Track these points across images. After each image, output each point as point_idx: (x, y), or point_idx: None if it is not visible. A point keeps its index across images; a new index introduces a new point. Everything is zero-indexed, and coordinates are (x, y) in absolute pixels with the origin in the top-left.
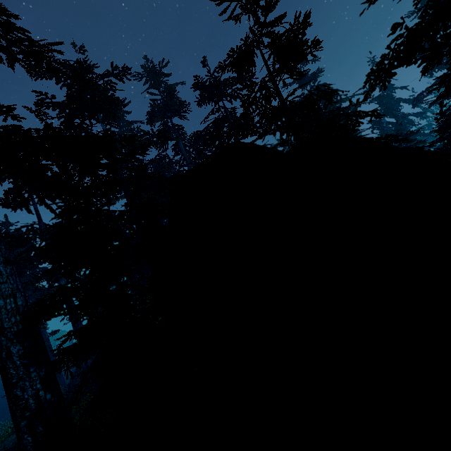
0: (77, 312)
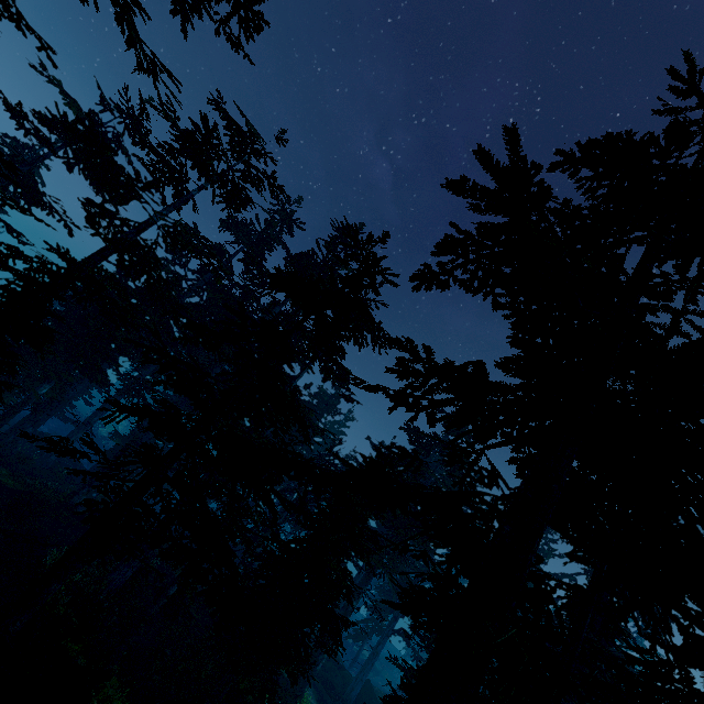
0: None
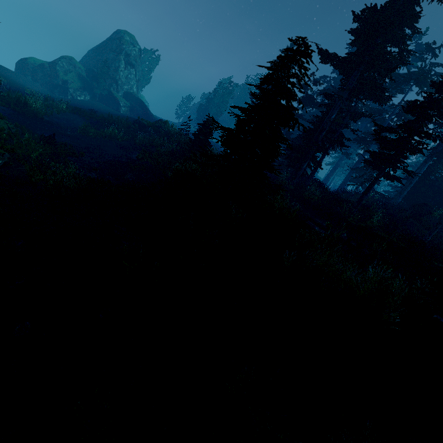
0: None
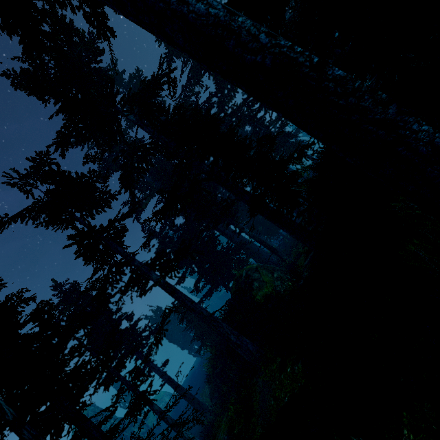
0: (187, 297)
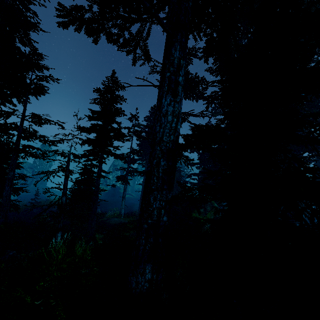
0: None
